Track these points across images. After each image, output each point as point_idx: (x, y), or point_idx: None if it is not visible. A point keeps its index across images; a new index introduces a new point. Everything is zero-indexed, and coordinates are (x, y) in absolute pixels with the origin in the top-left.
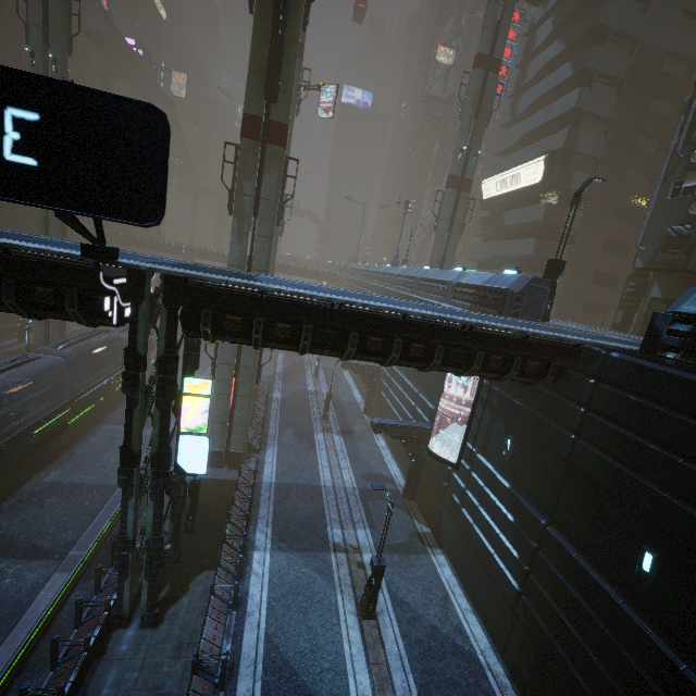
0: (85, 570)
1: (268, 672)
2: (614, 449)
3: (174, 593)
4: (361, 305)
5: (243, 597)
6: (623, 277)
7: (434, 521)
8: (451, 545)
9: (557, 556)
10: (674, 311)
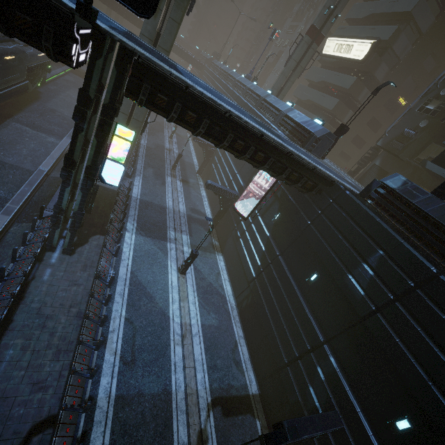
0: (17, 217)
1: (131, 285)
2: (324, 233)
3: (80, 241)
4: (245, 121)
5: (119, 252)
6: (367, 144)
7: (222, 241)
8: (228, 253)
9: (278, 268)
10: (383, 182)
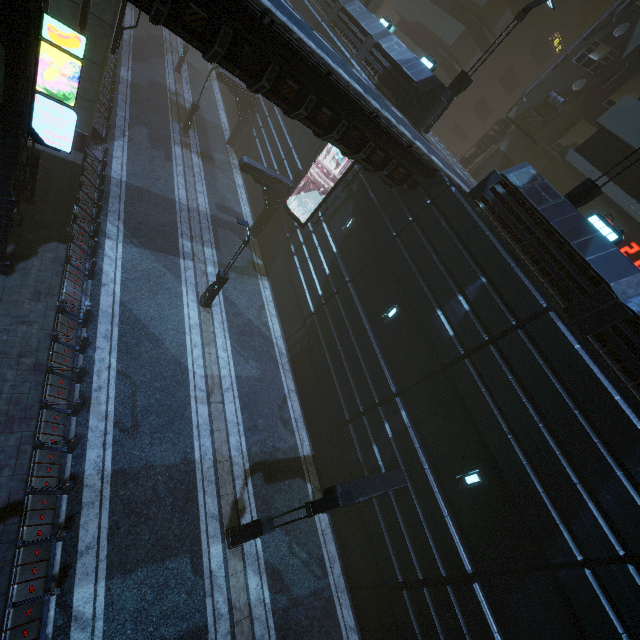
0: None
1: (123, 323)
2: (414, 251)
3: (21, 252)
4: (298, 38)
5: (97, 272)
6: (495, 116)
7: (268, 258)
8: (277, 277)
9: (346, 299)
10: (505, 176)
